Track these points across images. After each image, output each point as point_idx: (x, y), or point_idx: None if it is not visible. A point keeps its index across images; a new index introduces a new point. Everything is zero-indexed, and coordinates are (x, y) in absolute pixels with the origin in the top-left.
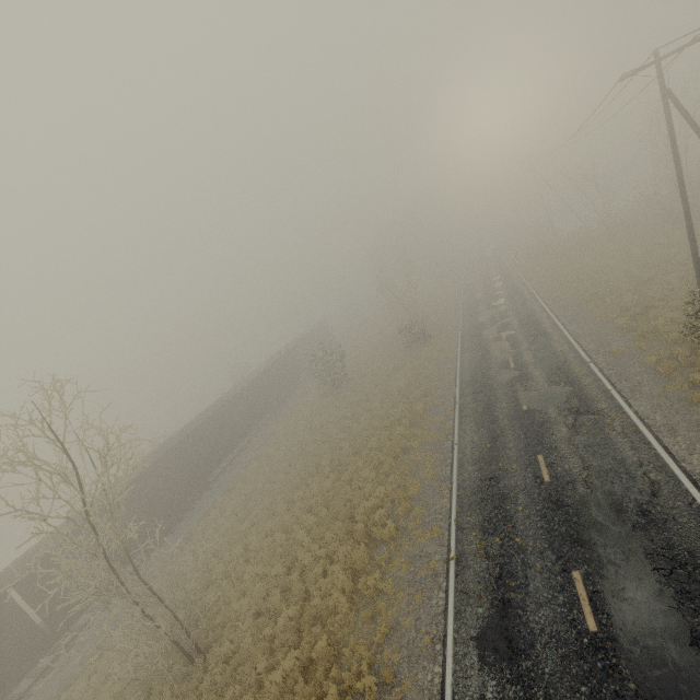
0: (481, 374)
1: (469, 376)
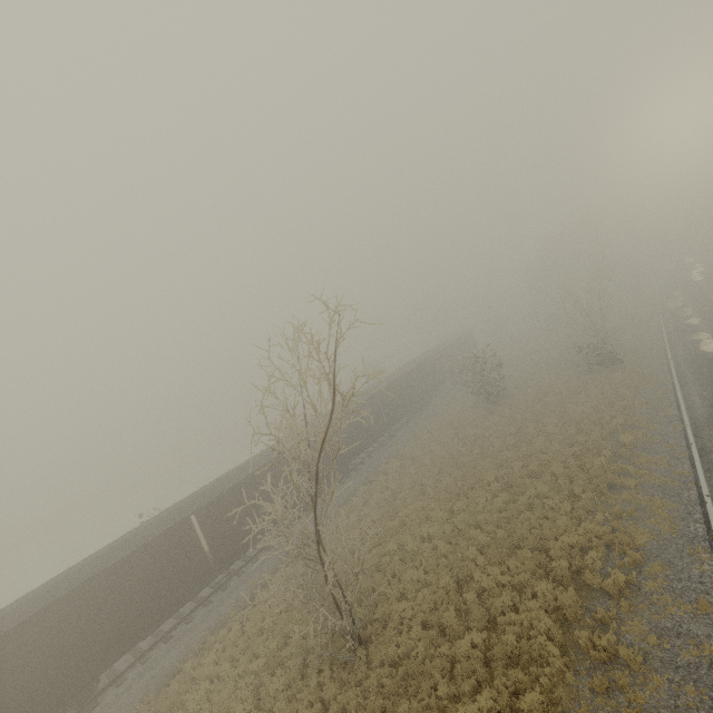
0: None
1: (707, 415)
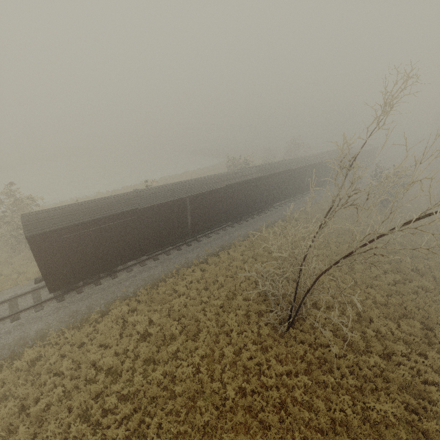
0: None
1: None
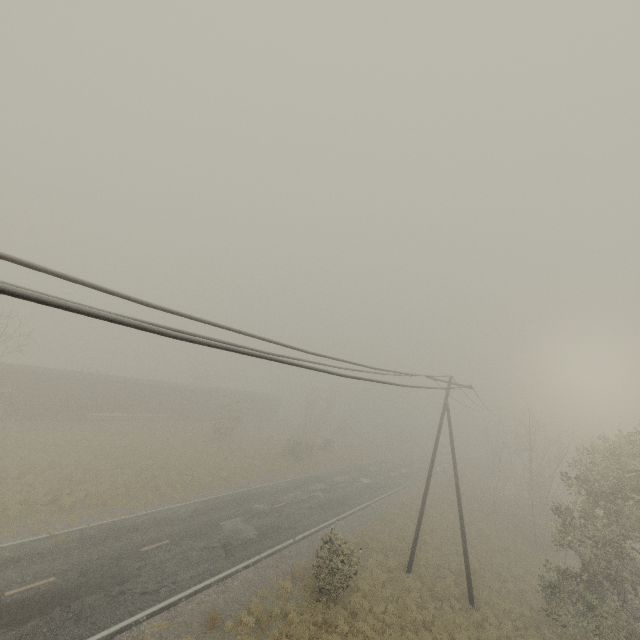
0: (259, 496)
1: (255, 491)
